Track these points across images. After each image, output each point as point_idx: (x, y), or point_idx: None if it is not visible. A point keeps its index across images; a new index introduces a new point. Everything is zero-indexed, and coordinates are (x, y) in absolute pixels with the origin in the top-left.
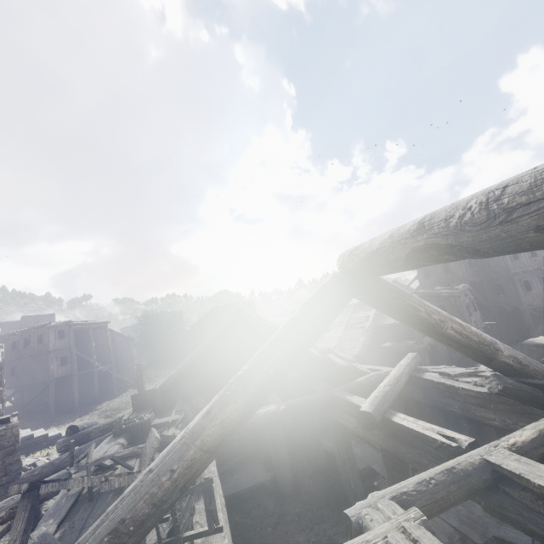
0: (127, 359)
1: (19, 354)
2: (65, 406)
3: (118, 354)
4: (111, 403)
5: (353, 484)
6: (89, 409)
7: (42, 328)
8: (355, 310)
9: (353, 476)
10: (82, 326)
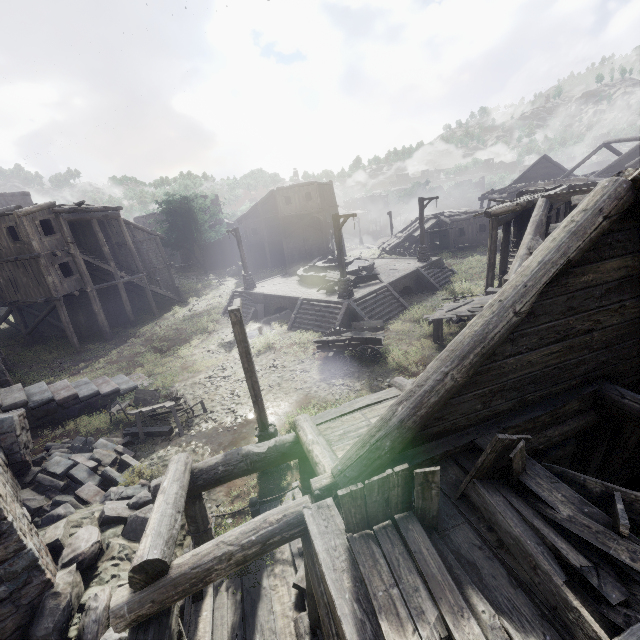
0: (160, 264)
1: None
2: (91, 330)
3: (145, 257)
4: (156, 328)
5: None
6: (126, 334)
7: (8, 216)
8: None
9: None
10: (78, 215)
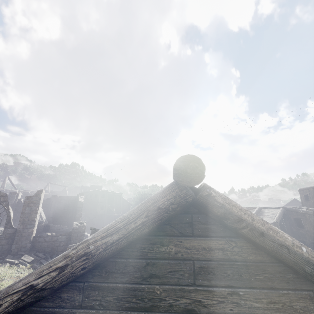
0: None
1: (88, 200)
2: (99, 228)
3: (124, 210)
4: None
5: None
6: None
7: (97, 191)
8: None
9: None
10: (111, 193)
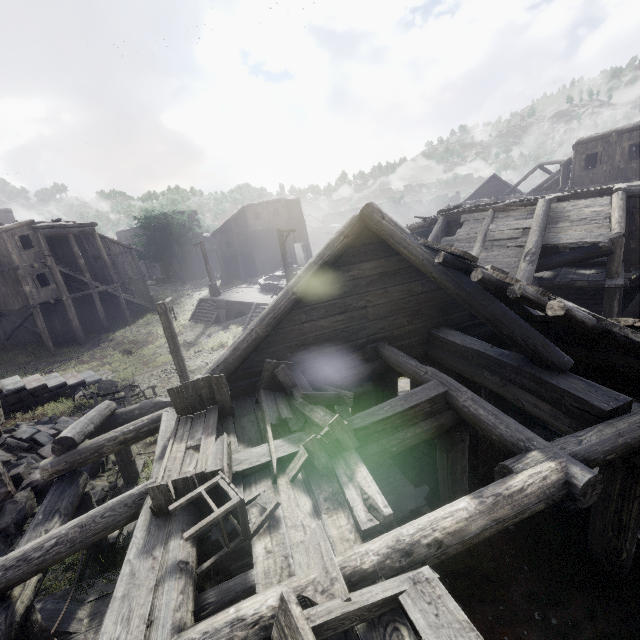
0: (135, 275)
1: None
2: (66, 336)
3: (121, 269)
4: (127, 333)
5: (626, 555)
6: (99, 339)
7: None
8: (495, 218)
9: (631, 546)
10: (56, 230)
